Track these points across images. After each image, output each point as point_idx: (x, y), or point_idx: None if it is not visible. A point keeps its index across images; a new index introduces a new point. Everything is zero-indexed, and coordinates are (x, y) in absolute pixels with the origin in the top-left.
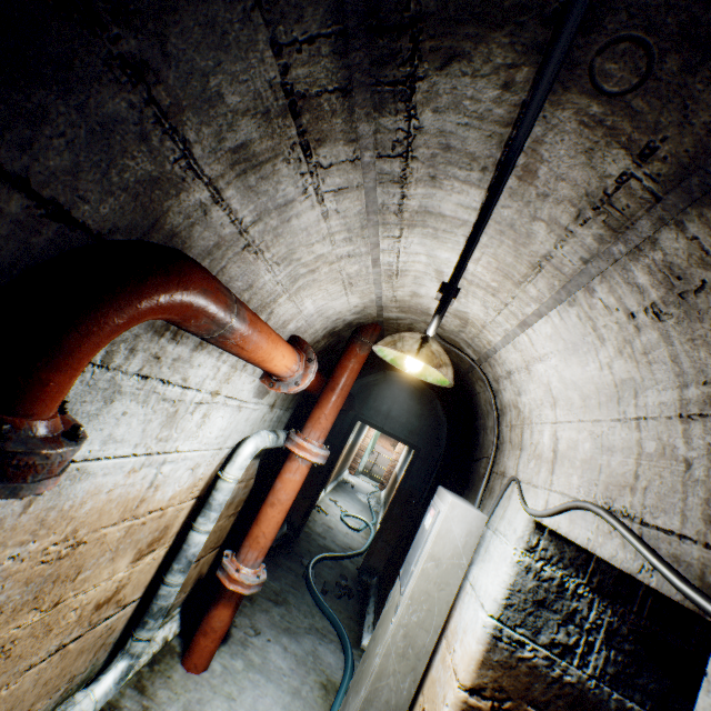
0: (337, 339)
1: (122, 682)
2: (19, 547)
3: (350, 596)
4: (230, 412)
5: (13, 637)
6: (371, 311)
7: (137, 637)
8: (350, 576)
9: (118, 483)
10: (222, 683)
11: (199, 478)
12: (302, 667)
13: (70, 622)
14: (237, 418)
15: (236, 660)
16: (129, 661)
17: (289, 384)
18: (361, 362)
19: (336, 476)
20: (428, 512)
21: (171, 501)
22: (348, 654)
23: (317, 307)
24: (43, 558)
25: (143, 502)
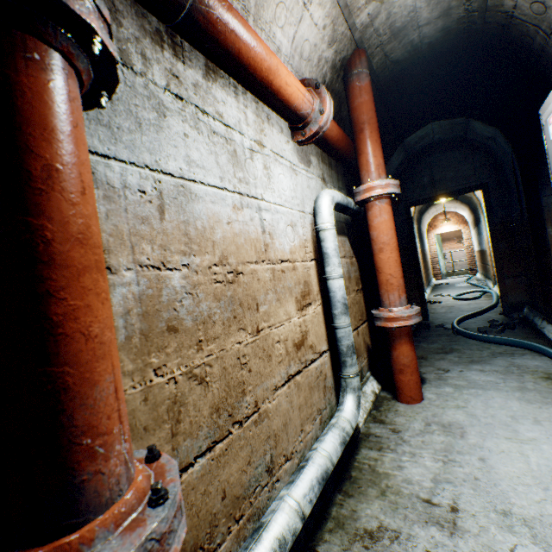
0: (335, 100)
1: (359, 409)
2: (183, 257)
3: (511, 327)
4: (287, 173)
5: (241, 352)
6: (342, 29)
7: (345, 375)
8: (498, 320)
9: (231, 218)
10: (444, 402)
11: (303, 239)
12: (510, 375)
13: (282, 355)
14: (297, 182)
15: (442, 388)
16: (353, 394)
17: (316, 121)
18: (368, 92)
19: (426, 282)
20: (546, 130)
21: (293, 256)
22: (550, 352)
23: (290, 42)
24: (214, 277)
25: (268, 248)
